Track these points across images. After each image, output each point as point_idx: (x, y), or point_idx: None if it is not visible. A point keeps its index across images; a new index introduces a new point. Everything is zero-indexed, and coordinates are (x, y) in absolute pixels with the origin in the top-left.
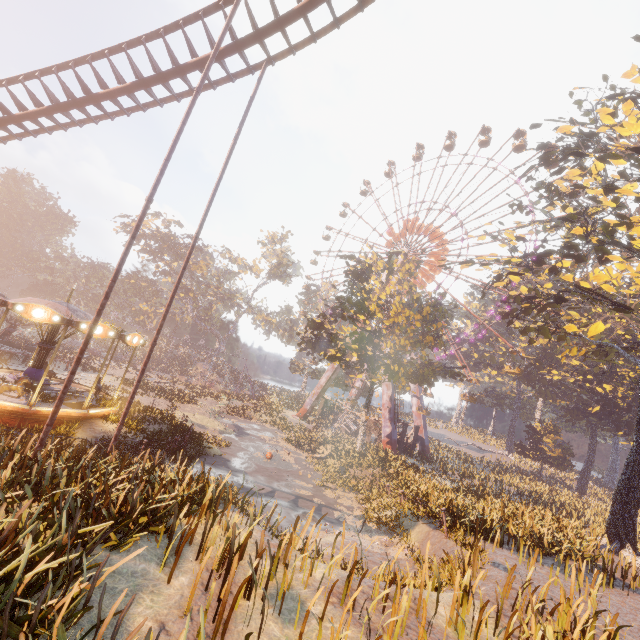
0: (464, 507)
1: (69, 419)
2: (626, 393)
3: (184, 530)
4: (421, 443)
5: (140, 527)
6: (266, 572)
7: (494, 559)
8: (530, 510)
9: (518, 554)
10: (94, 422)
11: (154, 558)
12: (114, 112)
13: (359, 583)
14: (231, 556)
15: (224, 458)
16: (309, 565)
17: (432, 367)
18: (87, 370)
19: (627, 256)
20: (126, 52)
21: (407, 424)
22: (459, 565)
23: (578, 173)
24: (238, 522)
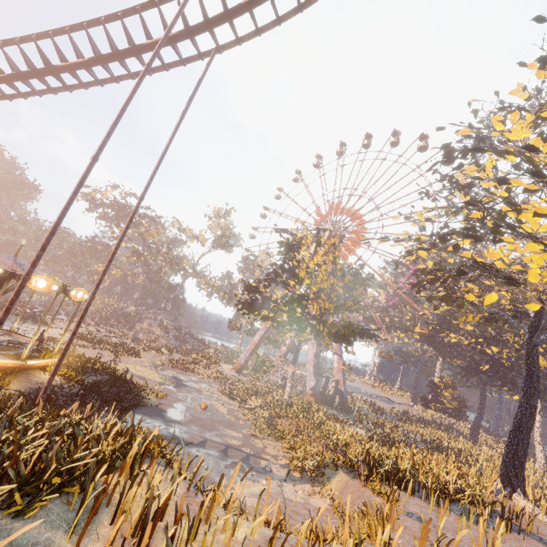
0: (379, 456)
1: (5, 370)
2: (510, 354)
3: (100, 491)
4: (340, 395)
5: (51, 489)
6: (186, 535)
7: (408, 508)
8: (435, 458)
9: (428, 502)
10: (31, 373)
11: (63, 524)
12: (73, 85)
13: (281, 546)
14: (146, 523)
15: (160, 408)
16: (232, 524)
17: (352, 328)
18: (37, 323)
19: (515, 238)
20: (86, 30)
21: (329, 378)
22: (377, 517)
23: (474, 169)
24: (163, 478)
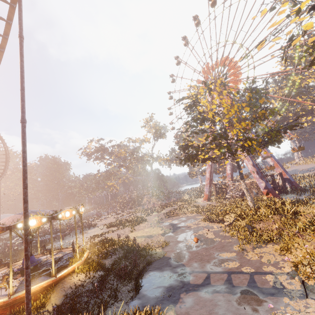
0: None
1: (45, 288)
2: None
3: None
4: (288, 182)
5: None
6: None
7: None
8: None
9: None
10: (65, 280)
11: None
12: None
13: None
14: None
15: (166, 257)
16: None
17: (274, 130)
18: (91, 228)
19: None
20: None
21: (273, 175)
22: None
23: None
24: None
